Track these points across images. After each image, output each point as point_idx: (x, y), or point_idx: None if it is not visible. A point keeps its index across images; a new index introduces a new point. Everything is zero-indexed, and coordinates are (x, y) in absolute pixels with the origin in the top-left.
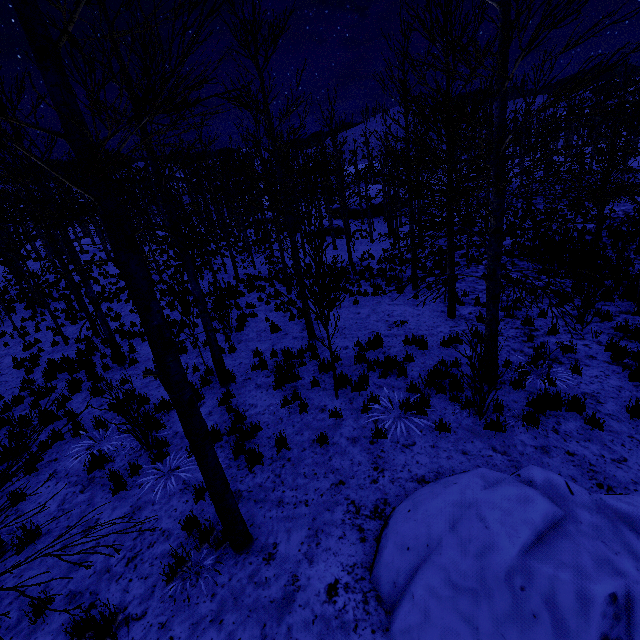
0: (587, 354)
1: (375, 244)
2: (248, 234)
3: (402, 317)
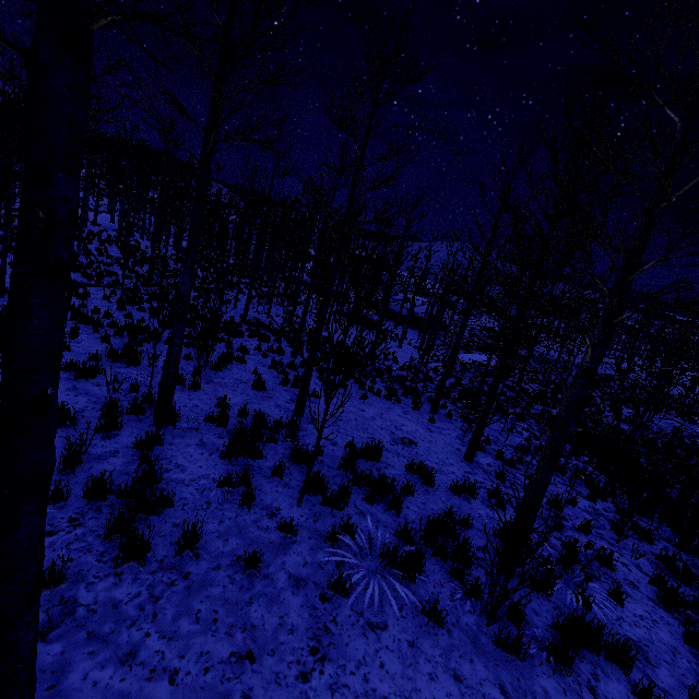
0: (627, 577)
1: (402, 350)
2: (277, 285)
3: (411, 436)
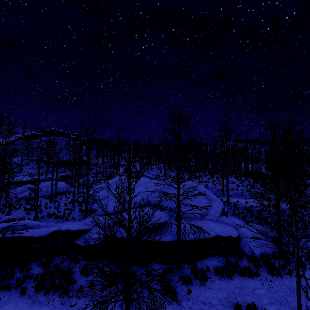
0: None
1: None
2: None
3: None
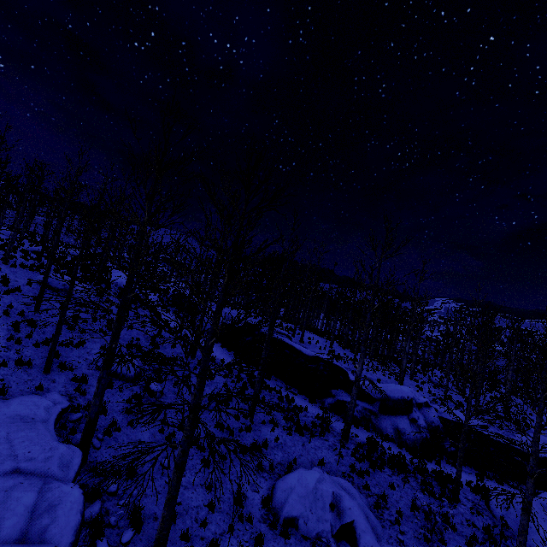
0: None
1: None
2: None
3: None
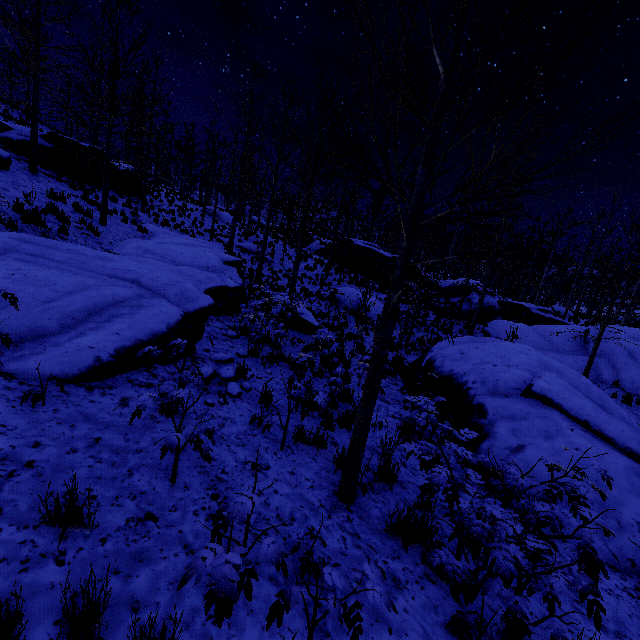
0: None
1: None
2: None
3: None
